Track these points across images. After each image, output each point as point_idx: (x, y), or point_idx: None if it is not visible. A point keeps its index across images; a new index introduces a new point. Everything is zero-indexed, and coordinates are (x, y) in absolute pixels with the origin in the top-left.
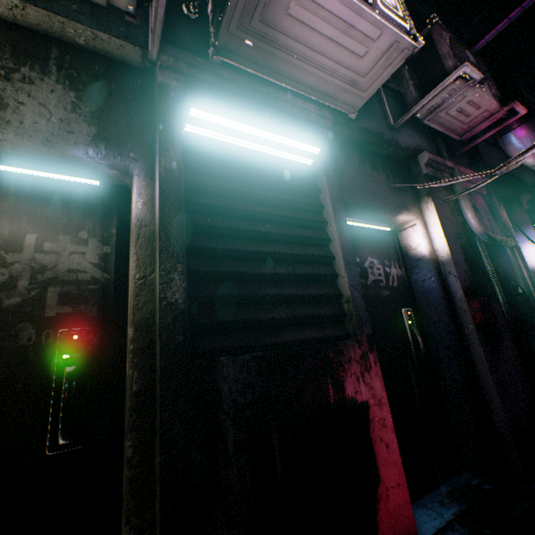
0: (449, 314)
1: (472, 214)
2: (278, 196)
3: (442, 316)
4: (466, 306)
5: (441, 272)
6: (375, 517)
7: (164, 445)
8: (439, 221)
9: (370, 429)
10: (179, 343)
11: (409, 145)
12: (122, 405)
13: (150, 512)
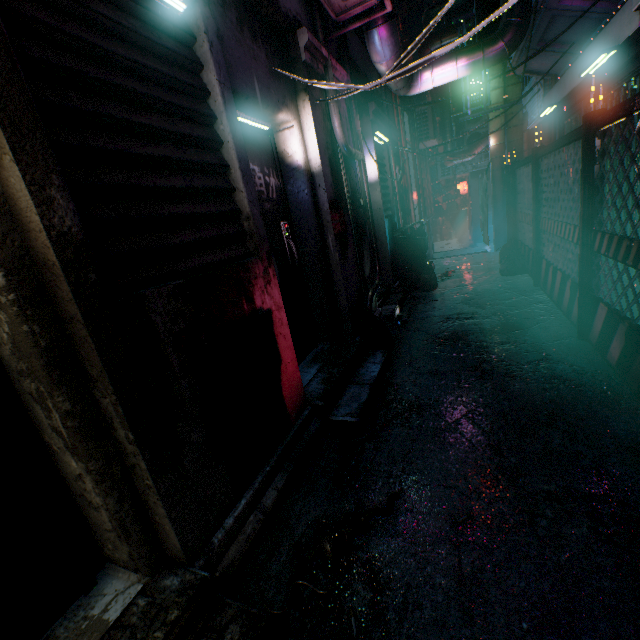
0: (317, 226)
1: (339, 123)
2: (152, 64)
3: (312, 228)
4: (330, 218)
5: (313, 184)
6: (281, 384)
7: (116, 384)
8: (314, 128)
9: (274, 328)
10: (94, 283)
11: (289, 11)
12: (5, 372)
13: (112, 443)
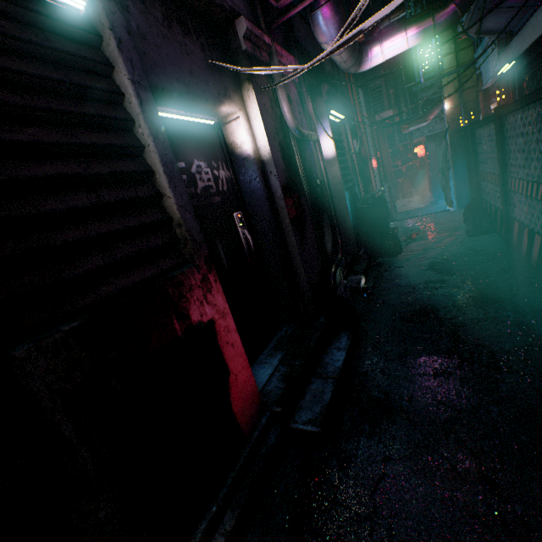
0: (272, 213)
1: (288, 107)
2: (35, 70)
3: (267, 215)
4: (284, 204)
5: (265, 172)
6: (230, 399)
7: None
8: (261, 116)
9: (218, 339)
10: None
11: (224, 2)
12: None
13: None
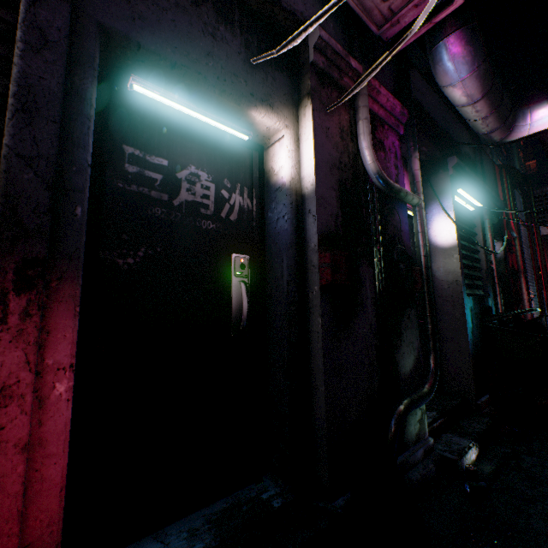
0: (294, 269)
1: (368, 142)
2: None
3: (286, 271)
4: (317, 259)
5: (302, 210)
6: None
7: None
8: (313, 135)
9: None
10: None
11: (298, 12)
12: None
13: None
